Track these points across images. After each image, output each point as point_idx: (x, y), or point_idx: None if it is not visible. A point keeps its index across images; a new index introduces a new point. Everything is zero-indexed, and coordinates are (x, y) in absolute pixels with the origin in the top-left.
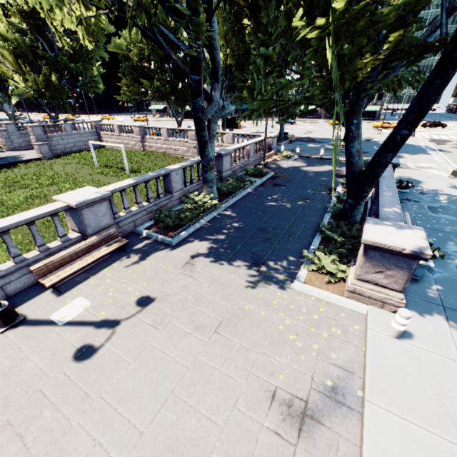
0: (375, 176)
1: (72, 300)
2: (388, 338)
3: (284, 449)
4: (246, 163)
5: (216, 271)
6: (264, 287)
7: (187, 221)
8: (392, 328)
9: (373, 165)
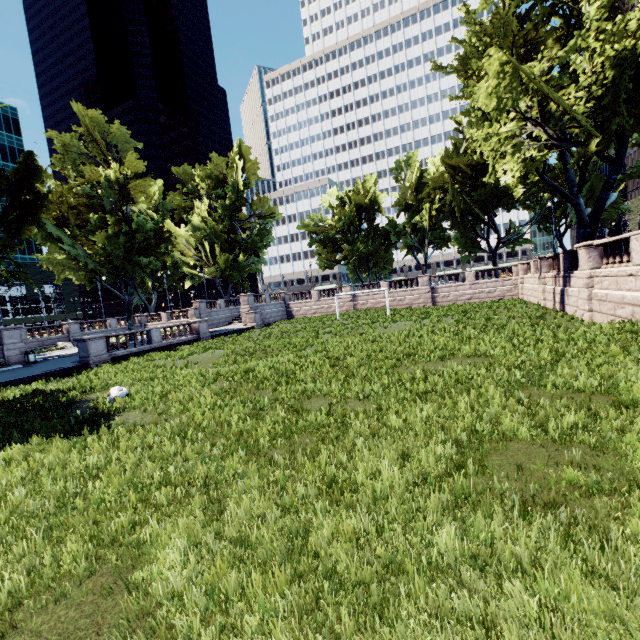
0: None
1: None
2: None
3: None
4: None
5: None
6: None
7: None
8: None
9: None
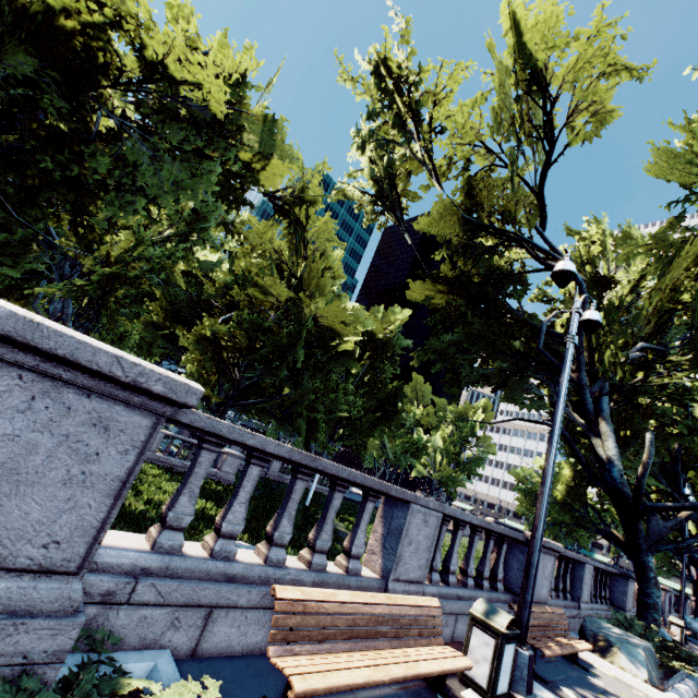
0: None
1: None
2: None
3: None
4: None
5: None
6: None
7: None
8: None
9: None
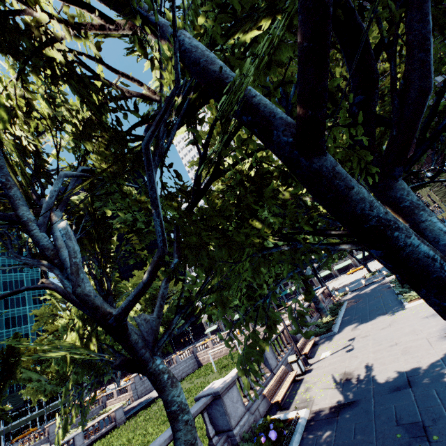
0: None
1: (321, 355)
2: None
3: (439, 317)
4: (325, 305)
5: (368, 323)
6: (395, 314)
7: (331, 325)
8: None
9: None
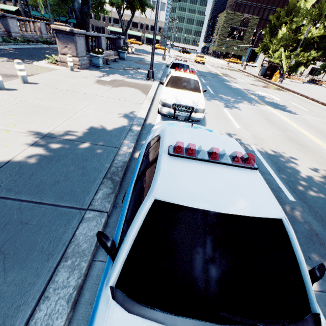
0: (85, 22)
1: None
2: (68, 71)
3: None
4: (39, 37)
5: None
6: None
7: None
8: (68, 66)
9: (81, 14)
